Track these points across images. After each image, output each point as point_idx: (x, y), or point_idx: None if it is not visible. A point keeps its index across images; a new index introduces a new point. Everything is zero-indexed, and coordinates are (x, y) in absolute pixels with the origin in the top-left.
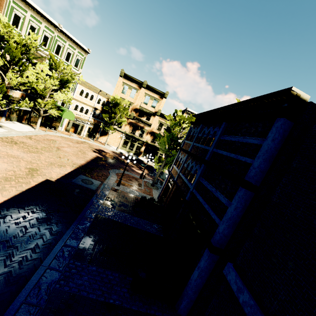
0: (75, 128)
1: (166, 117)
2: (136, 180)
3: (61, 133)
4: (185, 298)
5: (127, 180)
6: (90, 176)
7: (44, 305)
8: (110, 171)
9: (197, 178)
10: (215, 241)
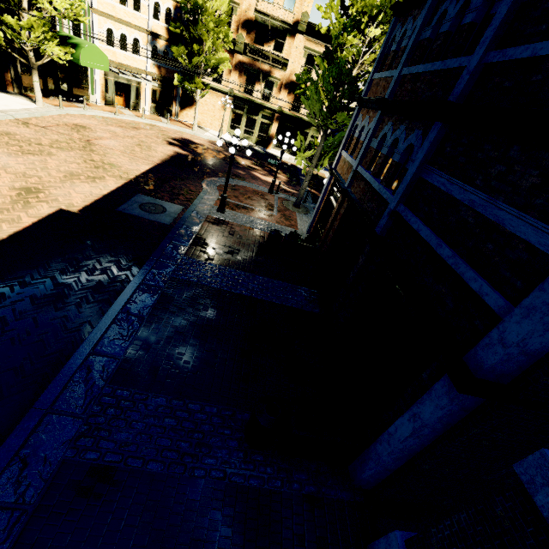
0: (125, 96)
1: (321, 35)
2: (261, 198)
3: (97, 110)
4: (372, 466)
5: (240, 200)
6: (159, 196)
7: (33, 504)
8: (205, 181)
9: (412, 171)
10: (481, 366)
